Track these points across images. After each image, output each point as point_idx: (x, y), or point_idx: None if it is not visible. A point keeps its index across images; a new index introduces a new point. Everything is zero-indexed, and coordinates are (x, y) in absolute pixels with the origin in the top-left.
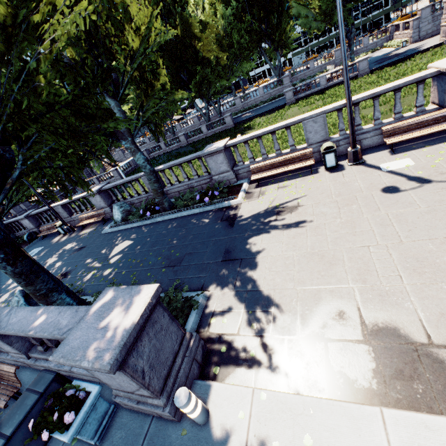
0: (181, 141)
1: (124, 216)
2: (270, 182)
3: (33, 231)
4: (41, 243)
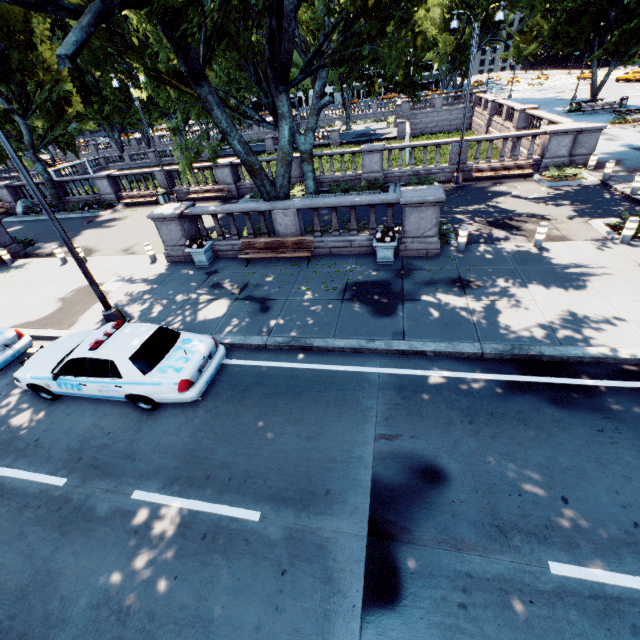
0: (150, 158)
1: (26, 211)
2: (134, 207)
3: None
4: None
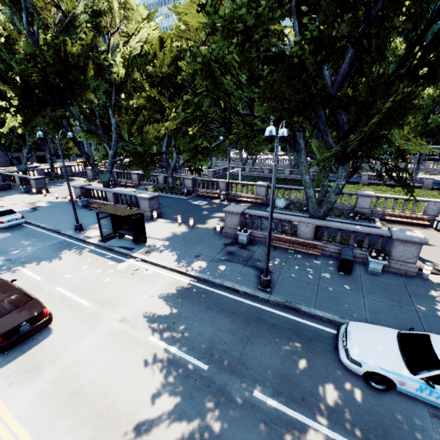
0: (264, 172)
1: (285, 206)
2: (396, 224)
3: (189, 189)
4: (201, 199)
